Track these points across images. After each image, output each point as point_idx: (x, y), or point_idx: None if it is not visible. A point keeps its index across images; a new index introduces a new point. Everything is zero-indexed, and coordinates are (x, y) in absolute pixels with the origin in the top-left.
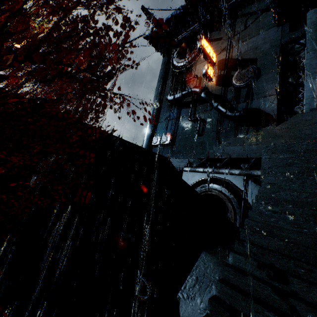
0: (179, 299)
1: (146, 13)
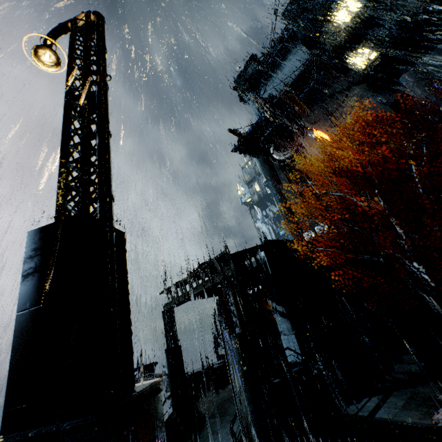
0: None
1: (234, 132)
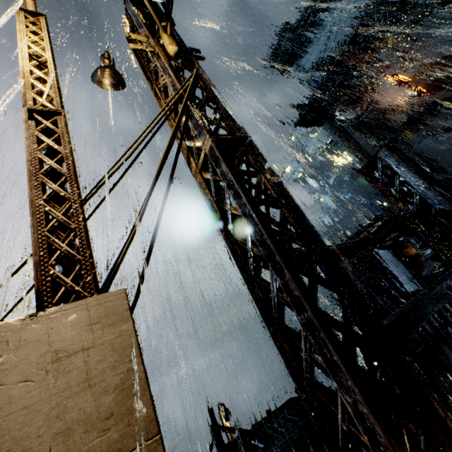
0: None
1: (297, 107)
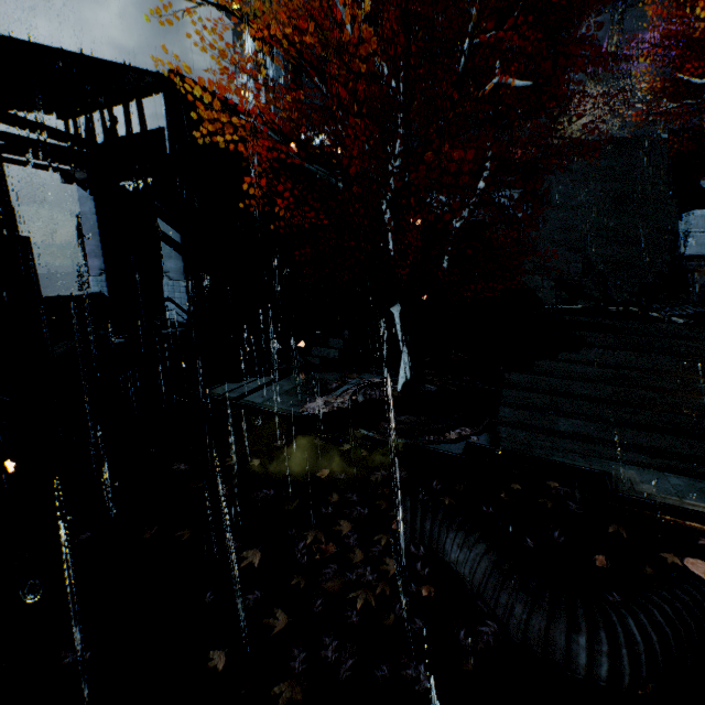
0: (523, 281)
1: None
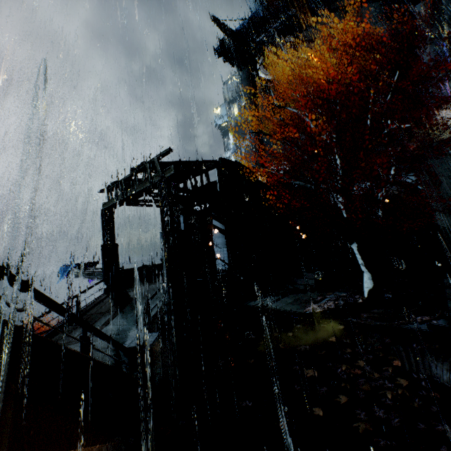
0: (436, 223)
1: (220, 25)
